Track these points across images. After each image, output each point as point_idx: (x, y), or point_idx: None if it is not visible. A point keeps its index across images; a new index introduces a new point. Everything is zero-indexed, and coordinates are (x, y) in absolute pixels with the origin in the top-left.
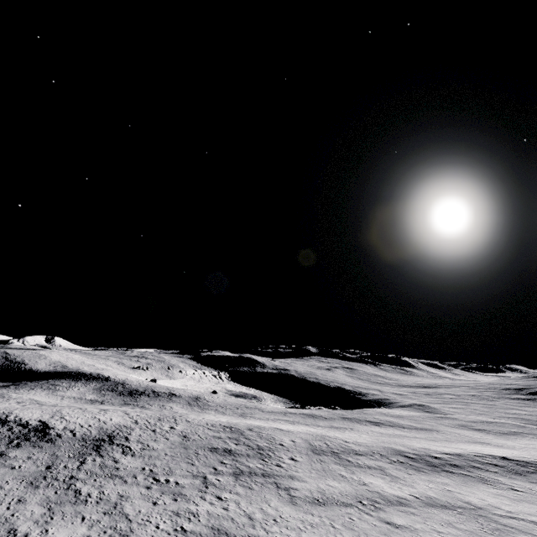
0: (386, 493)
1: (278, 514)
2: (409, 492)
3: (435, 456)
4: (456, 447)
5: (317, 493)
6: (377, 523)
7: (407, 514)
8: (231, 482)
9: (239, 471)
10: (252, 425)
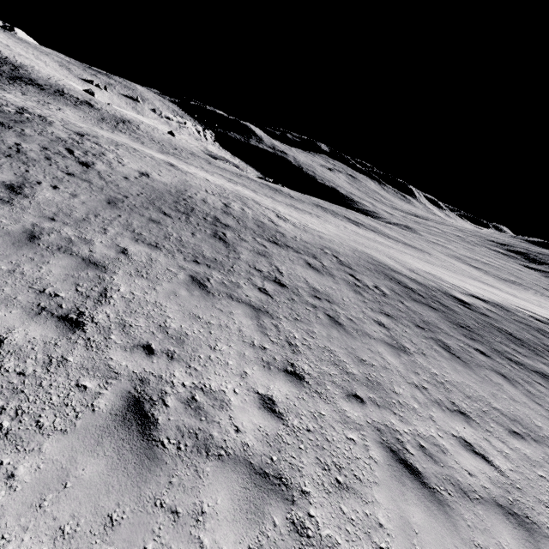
0: None
1: None
2: None
3: (460, 298)
4: (479, 287)
5: None
6: None
7: None
8: None
9: None
10: (119, 142)
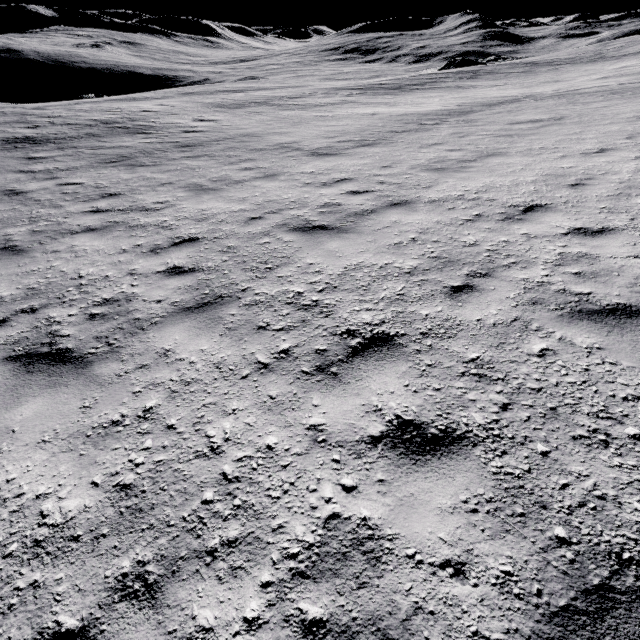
0: (422, 112)
1: (364, 175)
2: (438, 106)
3: (378, 83)
4: None
5: (343, 136)
6: (527, 126)
7: (511, 113)
8: (119, 176)
9: (110, 157)
10: None
